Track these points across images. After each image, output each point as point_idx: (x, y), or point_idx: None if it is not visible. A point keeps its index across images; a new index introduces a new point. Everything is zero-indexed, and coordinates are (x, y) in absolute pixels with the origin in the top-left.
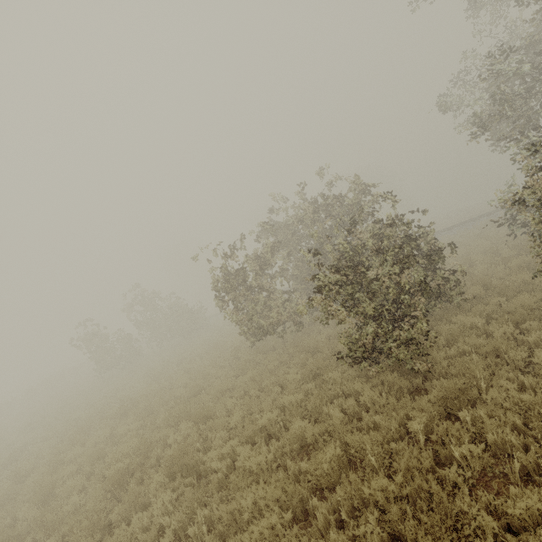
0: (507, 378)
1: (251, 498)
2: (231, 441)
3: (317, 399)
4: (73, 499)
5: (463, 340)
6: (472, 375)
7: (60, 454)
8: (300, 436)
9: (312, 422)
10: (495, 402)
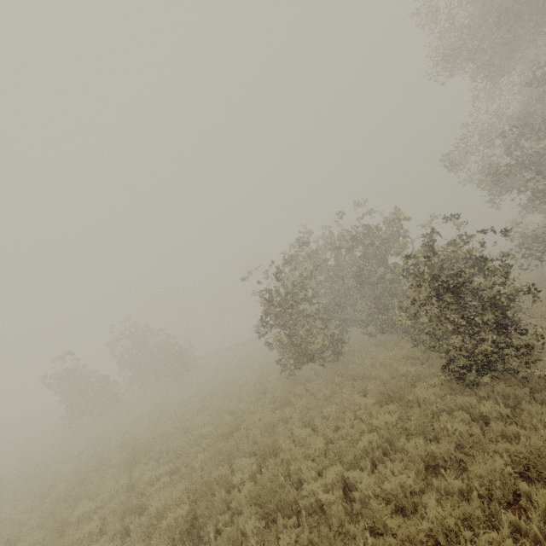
0: None
1: (434, 518)
2: (336, 468)
3: (420, 416)
4: None
5: None
6: None
7: (63, 512)
8: (421, 456)
9: (429, 439)
10: None
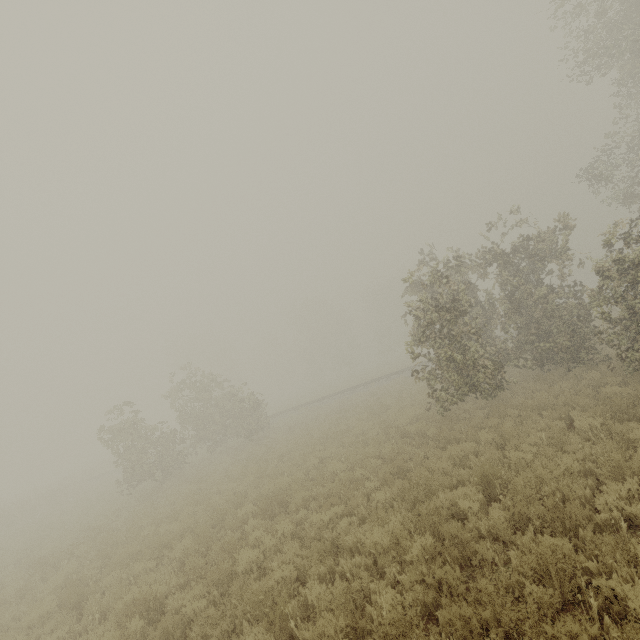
0: None
1: None
2: (629, 478)
3: None
4: (388, 595)
5: None
6: None
7: (224, 562)
8: None
9: None
10: None
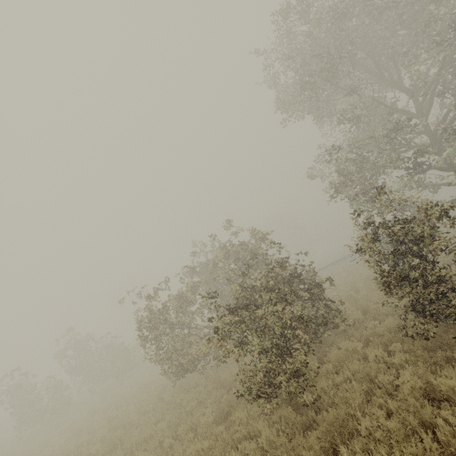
0: (380, 404)
1: None
2: None
3: (221, 445)
4: None
5: (347, 365)
6: (350, 404)
7: None
8: None
9: None
10: (370, 432)
